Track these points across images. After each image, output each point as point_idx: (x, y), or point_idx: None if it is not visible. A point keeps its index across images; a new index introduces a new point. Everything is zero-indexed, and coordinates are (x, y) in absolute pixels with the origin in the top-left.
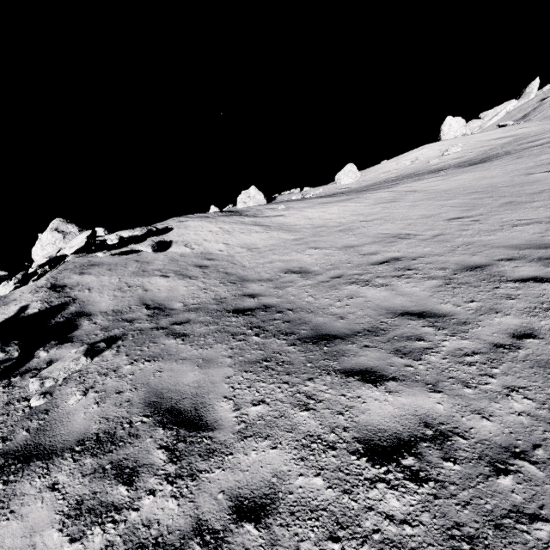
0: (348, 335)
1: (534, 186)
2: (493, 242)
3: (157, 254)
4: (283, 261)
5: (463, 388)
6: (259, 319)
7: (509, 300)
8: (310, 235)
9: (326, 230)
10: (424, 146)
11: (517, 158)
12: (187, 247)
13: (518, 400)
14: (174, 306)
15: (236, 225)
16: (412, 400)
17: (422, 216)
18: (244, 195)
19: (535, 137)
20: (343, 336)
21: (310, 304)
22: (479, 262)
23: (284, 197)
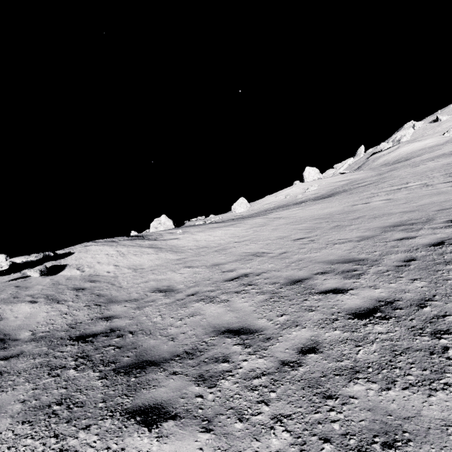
0: (165, 360)
1: (354, 214)
2: (317, 258)
3: (45, 278)
4: (156, 280)
5: (236, 421)
6: (94, 346)
7: (309, 312)
8: (192, 254)
9: (206, 250)
10: (293, 186)
11: (349, 194)
12: (79, 269)
13: (278, 433)
14: (20, 336)
15: (133, 248)
16: (176, 446)
17: (278, 237)
18: (156, 222)
19: (362, 180)
20: (160, 361)
21: (154, 325)
22: (301, 276)
23: (191, 223)
